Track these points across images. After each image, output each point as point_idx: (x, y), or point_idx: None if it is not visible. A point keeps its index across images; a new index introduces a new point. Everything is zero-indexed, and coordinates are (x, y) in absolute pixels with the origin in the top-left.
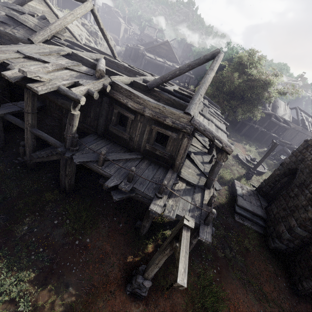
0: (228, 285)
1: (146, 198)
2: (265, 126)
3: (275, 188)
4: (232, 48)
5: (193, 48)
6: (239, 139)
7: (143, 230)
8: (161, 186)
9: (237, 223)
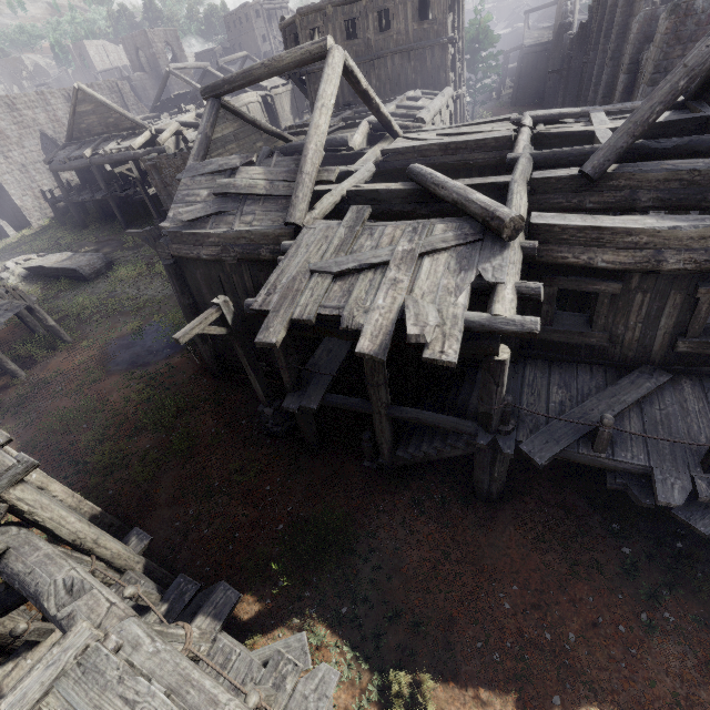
0: None
1: None
2: None
3: None
4: None
5: None
6: None
7: None
8: None
9: None
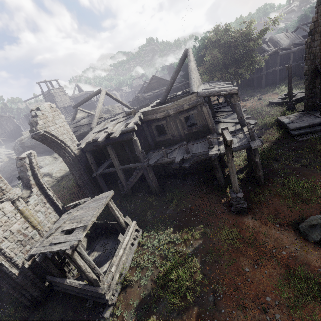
0: (317, 177)
1: (205, 154)
2: (282, 63)
3: (317, 95)
4: (201, 39)
5: (174, 64)
6: (264, 91)
7: (220, 181)
8: (207, 141)
9: (302, 142)
